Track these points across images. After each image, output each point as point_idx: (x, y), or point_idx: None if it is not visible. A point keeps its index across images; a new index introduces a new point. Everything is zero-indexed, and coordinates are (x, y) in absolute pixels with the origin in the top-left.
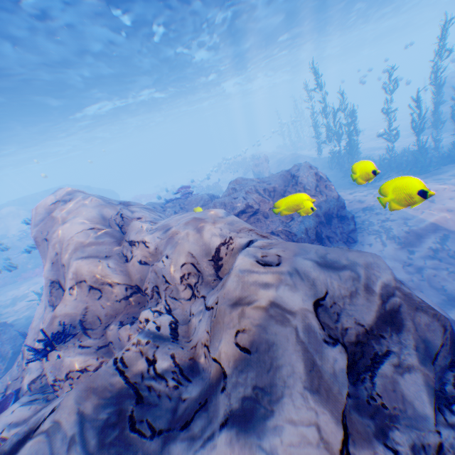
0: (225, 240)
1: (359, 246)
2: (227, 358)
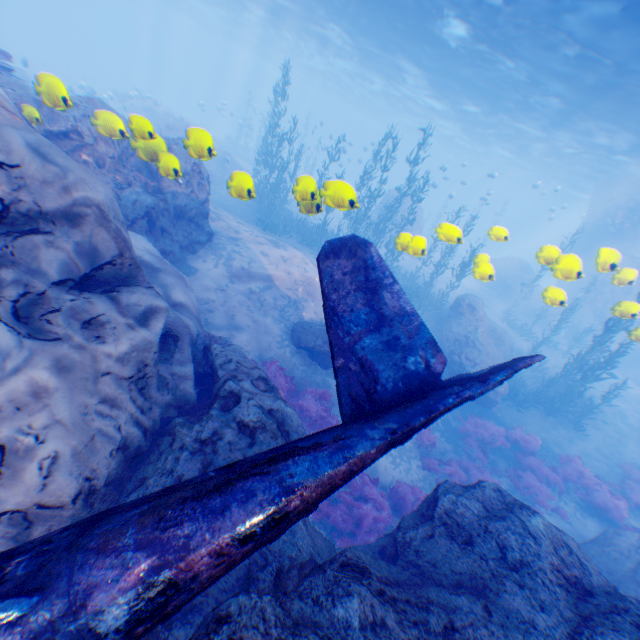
0: None
1: (195, 259)
2: None
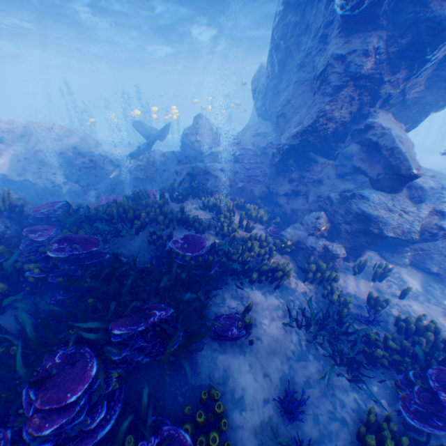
0: (55, 125)
1: None
2: (65, 132)
